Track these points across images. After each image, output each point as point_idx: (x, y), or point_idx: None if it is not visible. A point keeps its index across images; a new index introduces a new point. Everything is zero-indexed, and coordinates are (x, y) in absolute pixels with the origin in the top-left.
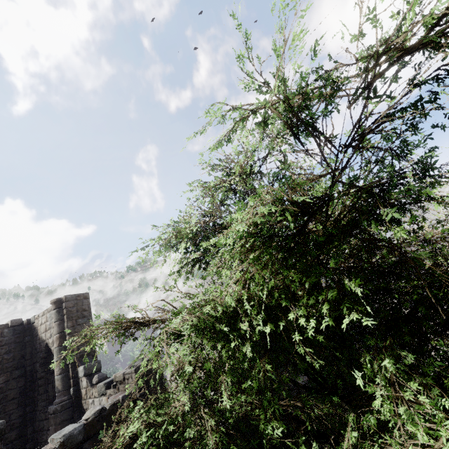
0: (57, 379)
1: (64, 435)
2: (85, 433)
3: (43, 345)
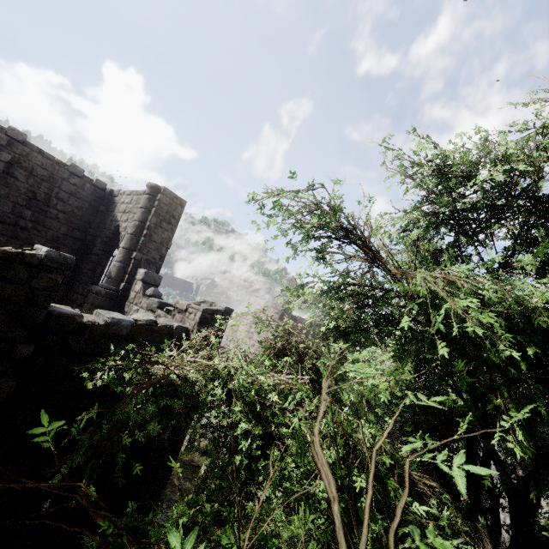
0: (115, 265)
1: (113, 317)
2: (130, 331)
3: (114, 225)
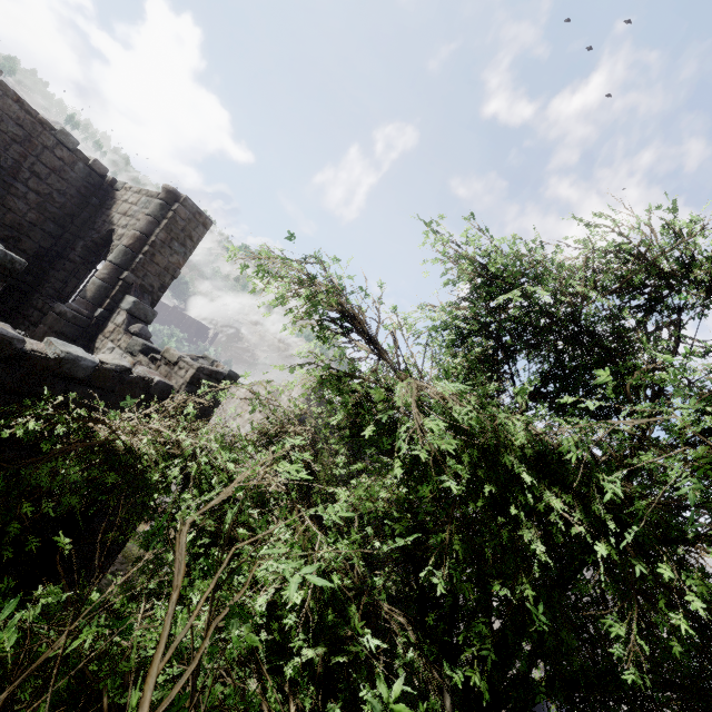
0: (94, 283)
1: (68, 352)
2: (90, 375)
3: (107, 228)
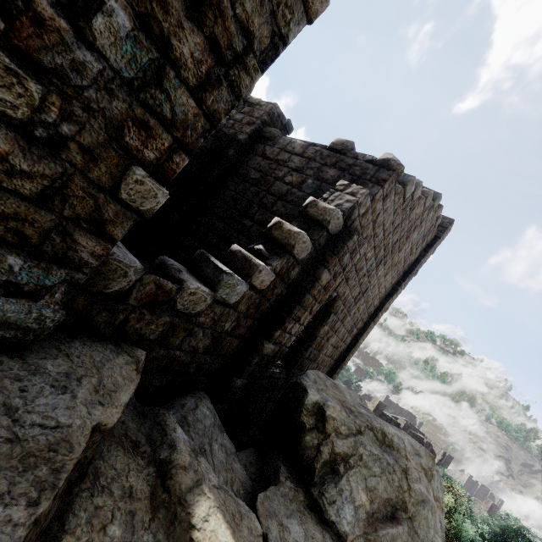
0: None
1: None
2: None
3: None
